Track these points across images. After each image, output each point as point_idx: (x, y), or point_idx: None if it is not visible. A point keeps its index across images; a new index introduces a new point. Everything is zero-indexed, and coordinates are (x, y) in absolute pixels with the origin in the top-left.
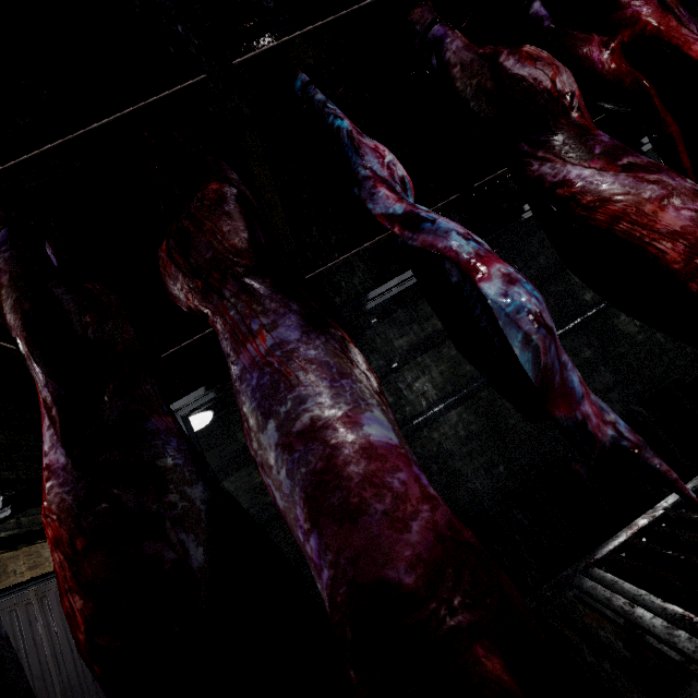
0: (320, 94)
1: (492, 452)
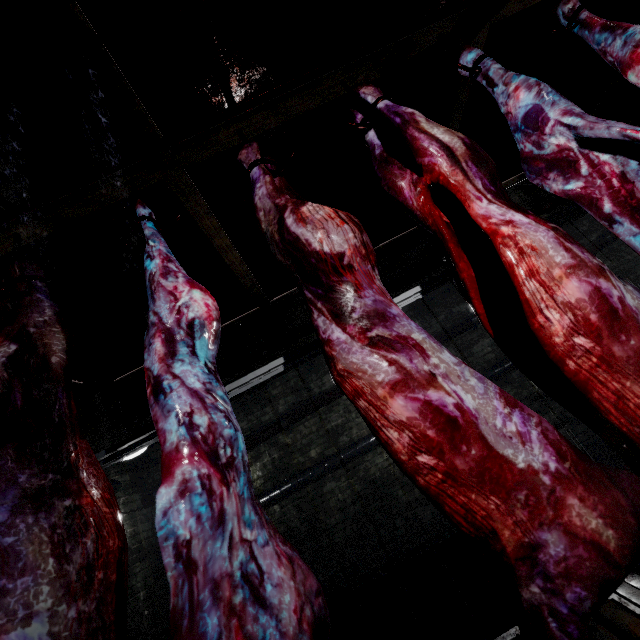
0: (147, 230)
1: None
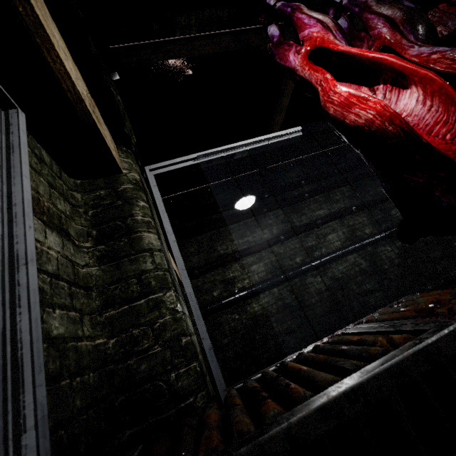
0: None
1: (374, 282)
